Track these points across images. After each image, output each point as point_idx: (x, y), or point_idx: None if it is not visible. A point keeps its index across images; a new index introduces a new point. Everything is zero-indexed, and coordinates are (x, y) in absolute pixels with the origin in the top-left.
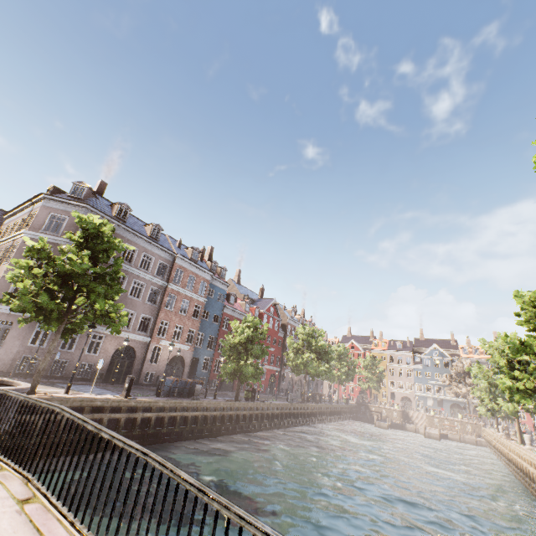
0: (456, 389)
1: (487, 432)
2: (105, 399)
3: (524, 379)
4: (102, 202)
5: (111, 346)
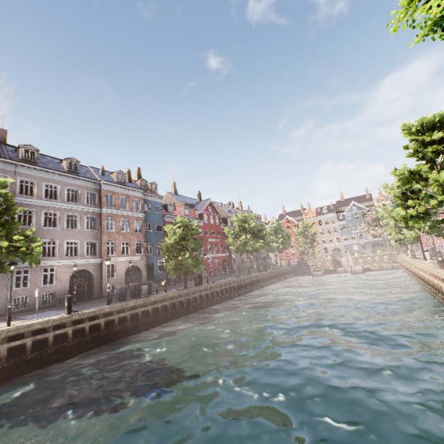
0: (373, 232)
1: (400, 258)
2: (44, 321)
3: (417, 206)
4: (6, 149)
5: (65, 274)
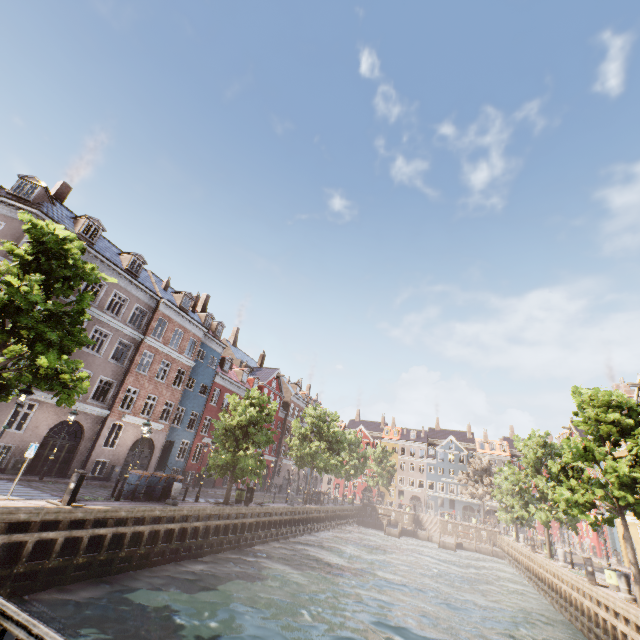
0: (472, 489)
1: (506, 541)
2: (35, 508)
3: (581, 490)
4: (61, 211)
5: (47, 420)
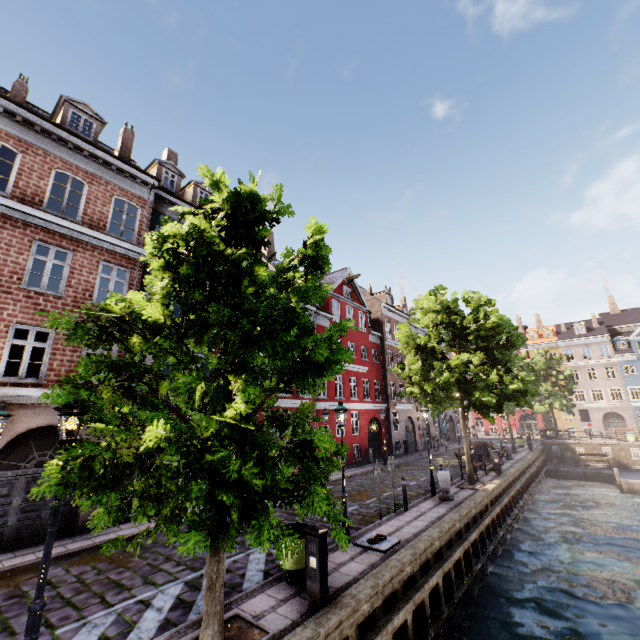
0: None
1: None
2: None
3: None
4: None
5: None
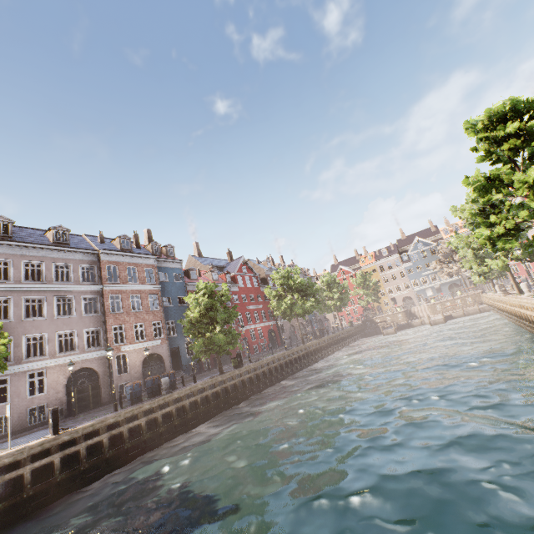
0: (447, 270)
1: (487, 297)
2: (16, 451)
3: (503, 221)
4: None
5: (60, 377)
